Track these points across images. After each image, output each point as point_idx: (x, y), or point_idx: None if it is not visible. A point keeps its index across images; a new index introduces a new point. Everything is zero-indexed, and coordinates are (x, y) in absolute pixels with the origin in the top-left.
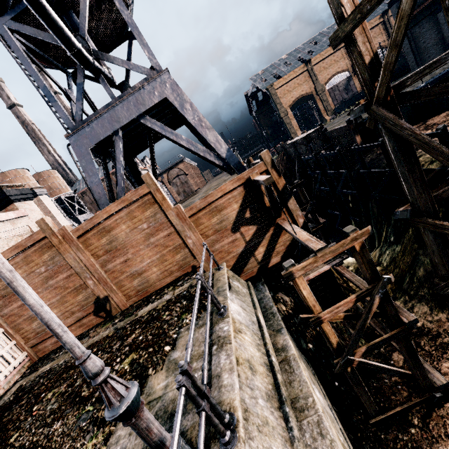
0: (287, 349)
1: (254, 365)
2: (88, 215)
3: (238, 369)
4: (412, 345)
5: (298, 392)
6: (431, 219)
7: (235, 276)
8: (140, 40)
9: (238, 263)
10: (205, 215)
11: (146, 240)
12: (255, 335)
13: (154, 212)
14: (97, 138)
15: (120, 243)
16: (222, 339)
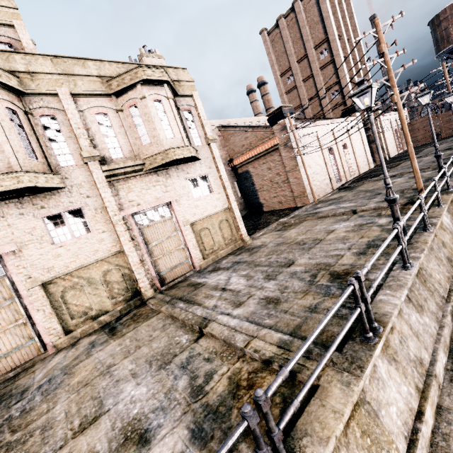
0: None
1: None
2: None
3: None
4: None
5: None
6: None
7: None
8: None
9: None
10: None
11: None
12: None
13: None
14: None
15: (452, 119)
16: None
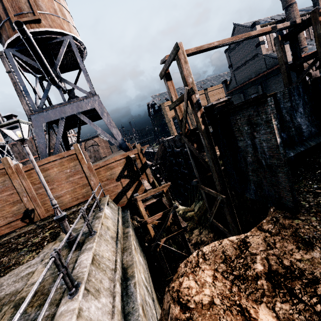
0: (128, 233)
1: (109, 228)
2: (14, 161)
3: (102, 226)
4: (186, 239)
5: (127, 245)
6: (202, 186)
7: (112, 202)
8: (87, 78)
9: (117, 198)
10: (104, 170)
11: (67, 179)
12: (114, 222)
13: (75, 164)
14: (49, 119)
15: (51, 178)
16: (98, 217)
